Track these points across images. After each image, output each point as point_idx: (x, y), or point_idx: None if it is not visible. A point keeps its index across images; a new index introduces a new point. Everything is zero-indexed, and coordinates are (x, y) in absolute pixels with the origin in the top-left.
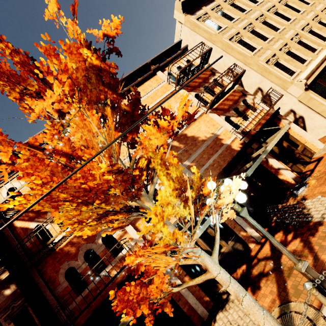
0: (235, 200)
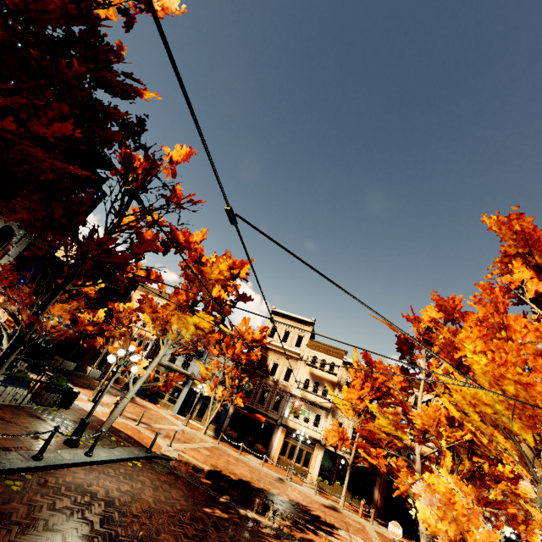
0: (504, 532)
